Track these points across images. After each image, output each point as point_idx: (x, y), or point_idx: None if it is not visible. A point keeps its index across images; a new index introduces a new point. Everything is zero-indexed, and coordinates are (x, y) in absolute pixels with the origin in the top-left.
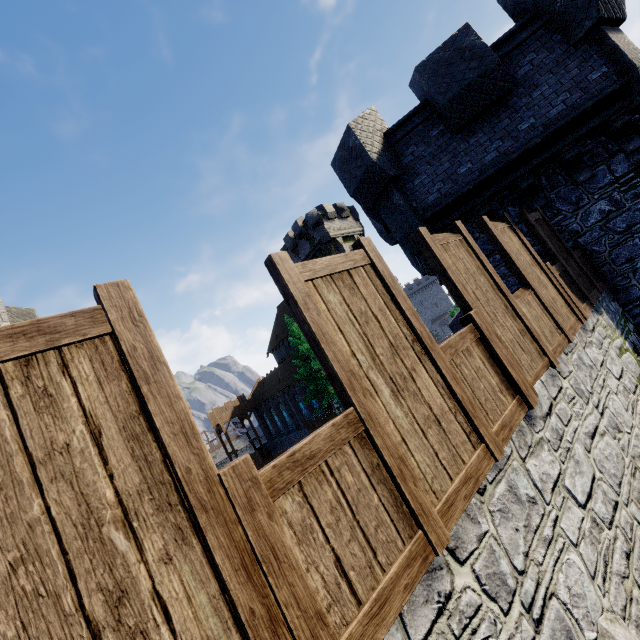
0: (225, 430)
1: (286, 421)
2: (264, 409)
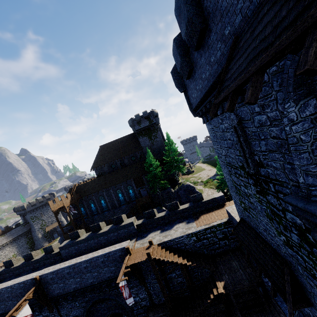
0: (68, 210)
1: (102, 206)
2: (84, 200)
